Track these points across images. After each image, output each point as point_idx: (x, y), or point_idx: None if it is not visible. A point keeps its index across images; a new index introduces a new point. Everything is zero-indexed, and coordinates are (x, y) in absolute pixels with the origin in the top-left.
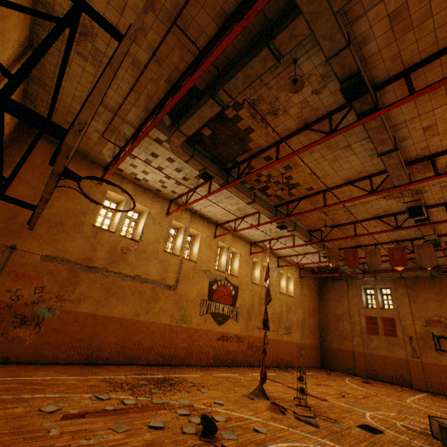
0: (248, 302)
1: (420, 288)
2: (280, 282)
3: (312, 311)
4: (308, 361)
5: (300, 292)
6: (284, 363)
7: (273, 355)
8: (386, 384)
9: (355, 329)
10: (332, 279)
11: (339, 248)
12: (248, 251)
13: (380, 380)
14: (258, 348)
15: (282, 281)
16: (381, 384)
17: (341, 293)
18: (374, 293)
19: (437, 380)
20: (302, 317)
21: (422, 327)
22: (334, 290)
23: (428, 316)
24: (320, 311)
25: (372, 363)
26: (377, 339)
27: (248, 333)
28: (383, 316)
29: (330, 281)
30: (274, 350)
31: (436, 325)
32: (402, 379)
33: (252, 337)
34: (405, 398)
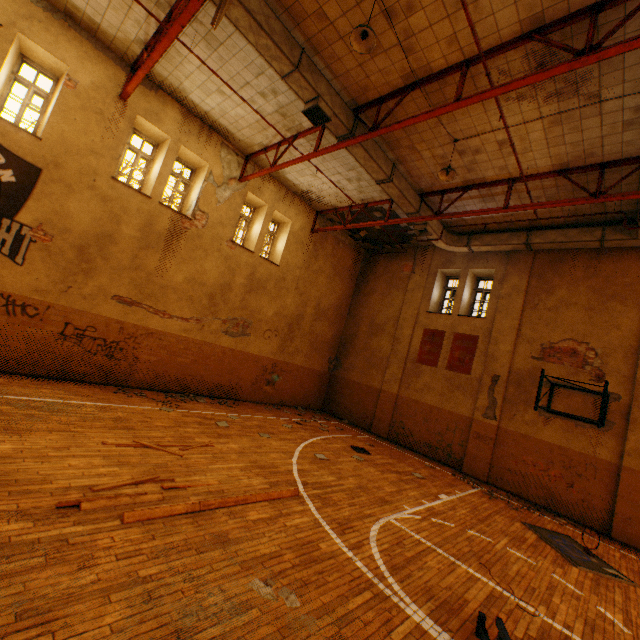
0: (89, 228)
1: (561, 278)
2: (252, 227)
3: (329, 310)
4: (288, 395)
5: (305, 262)
6: (209, 390)
7: (171, 370)
8: (409, 457)
9: (398, 351)
10: (388, 252)
11: (369, 101)
12: (118, 87)
13: (409, 447)
14: (113, 345)
15: (256, 225)
16: (395, 457)
17: (397, 282)
18: (459, 285)
19: (515, 466)
20: (296, 313)
21: (530, 360)
22: (387, 276)
23: (553, 338)
24: (351, 313)
25: (405, 416)
26: (430, 375)
27: (74, 303)
28: (459, 331)
29: (386, 257)
30: (179, 359)
31: (561, 360)
32: (448, 453)
33: (88, 316)
34: (388, 511)
